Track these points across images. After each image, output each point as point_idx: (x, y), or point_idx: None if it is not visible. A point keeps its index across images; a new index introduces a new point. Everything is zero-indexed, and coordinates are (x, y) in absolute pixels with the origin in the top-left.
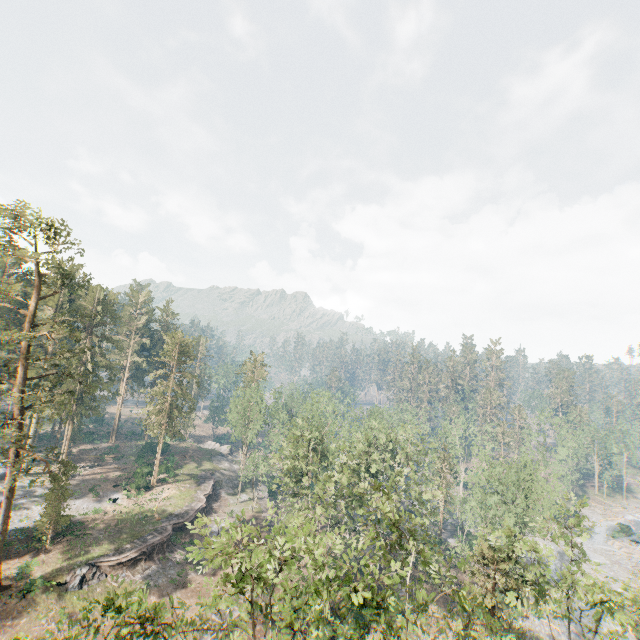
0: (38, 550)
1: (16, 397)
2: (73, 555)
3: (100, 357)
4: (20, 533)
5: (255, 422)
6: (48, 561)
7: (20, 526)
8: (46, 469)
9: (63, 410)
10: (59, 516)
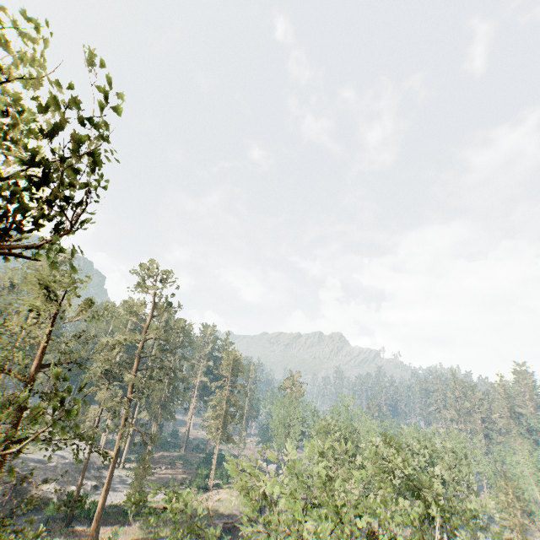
0: (124, 522)
1: (129, 378)
2: (146, 530)
3: (179, 371)
4: (114, 506)
5: (294, 431)
6: (129, 531)
7: (114, 502)
8: (135, 466)
9: (152, 413)
10: (141, 492)
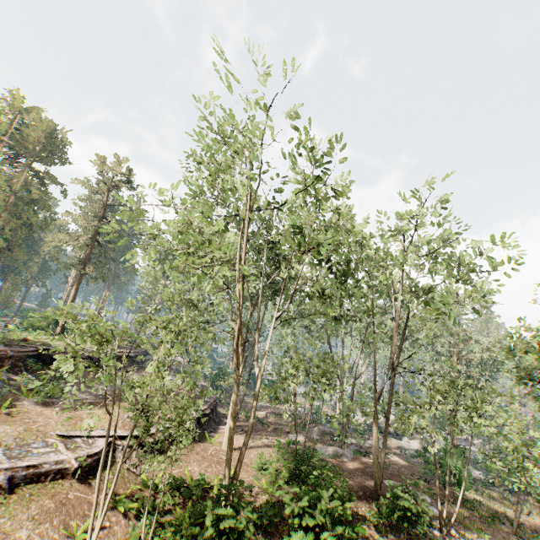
0: None
1: None
2: None
3: (35, 189)
4: None
5: None
6: None
7: None
8: None
9: None
10: None
